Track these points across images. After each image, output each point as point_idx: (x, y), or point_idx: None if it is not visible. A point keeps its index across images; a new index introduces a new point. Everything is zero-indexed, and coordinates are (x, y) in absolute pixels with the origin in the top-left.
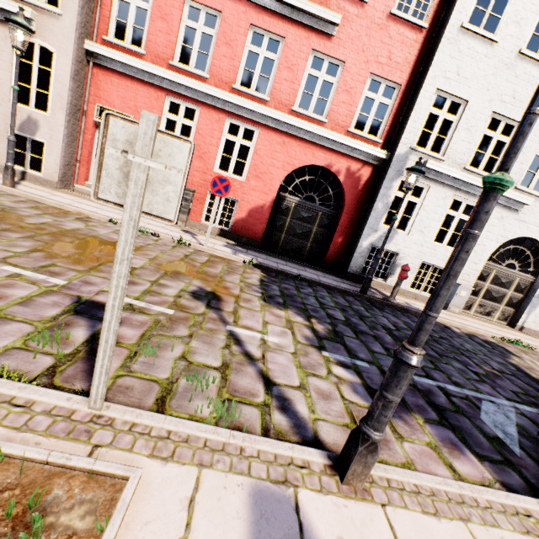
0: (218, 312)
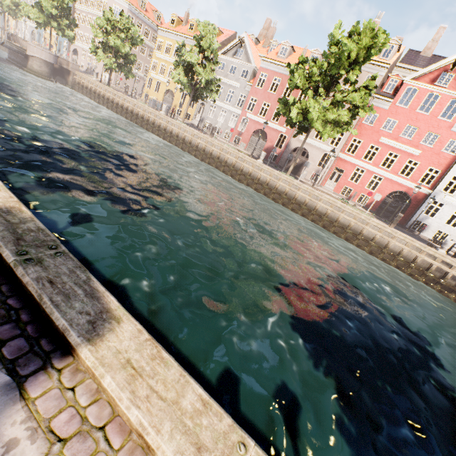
0: None
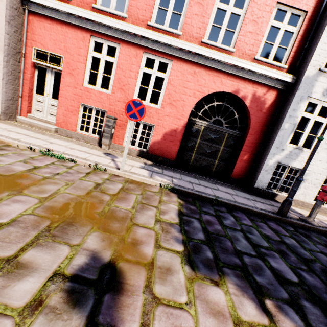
0: None
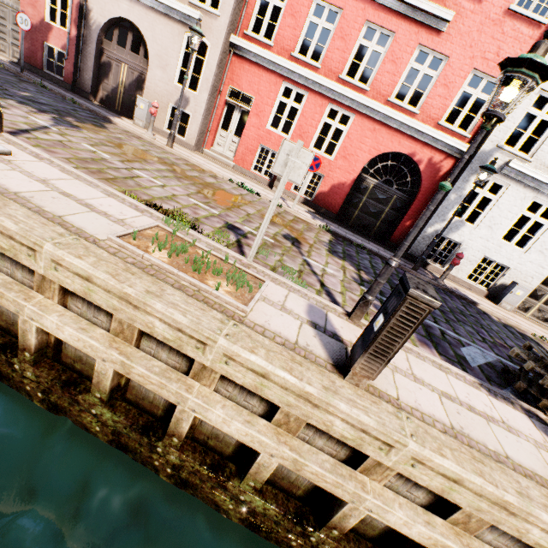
0: (298, 249)
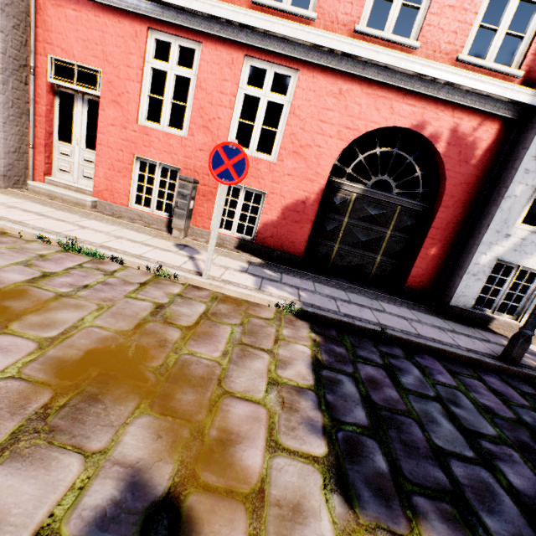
0: None
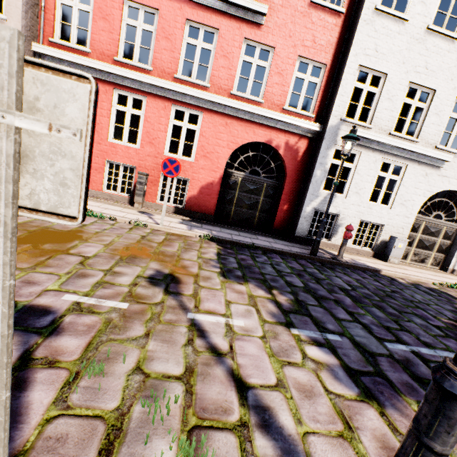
0: (177, 297)
